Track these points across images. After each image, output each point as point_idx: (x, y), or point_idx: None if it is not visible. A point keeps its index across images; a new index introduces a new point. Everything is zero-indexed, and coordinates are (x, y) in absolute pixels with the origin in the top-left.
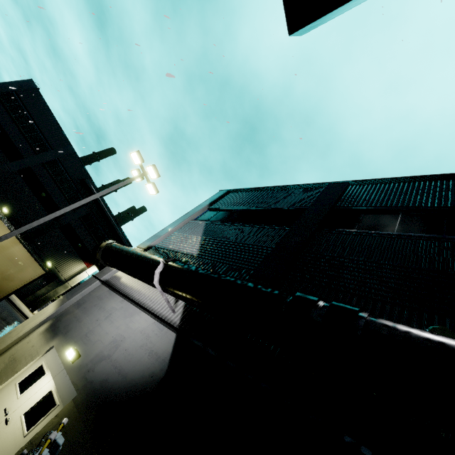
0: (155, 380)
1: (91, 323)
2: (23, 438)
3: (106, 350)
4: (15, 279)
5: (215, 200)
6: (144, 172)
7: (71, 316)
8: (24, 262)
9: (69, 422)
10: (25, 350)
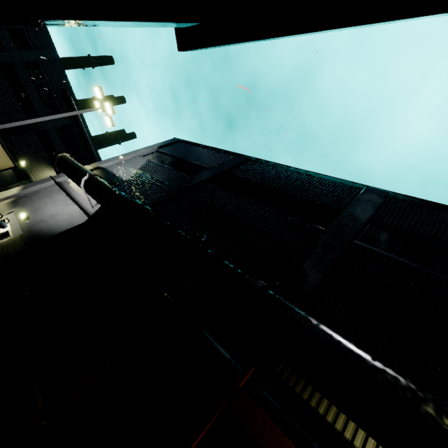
0: None
1: (41, 204)
2: None
3: (46, 218)
4: None
5: (165, 145)
6: (104, 106)
7: (29, 198)
8: None
9: (16, 242)
10: None
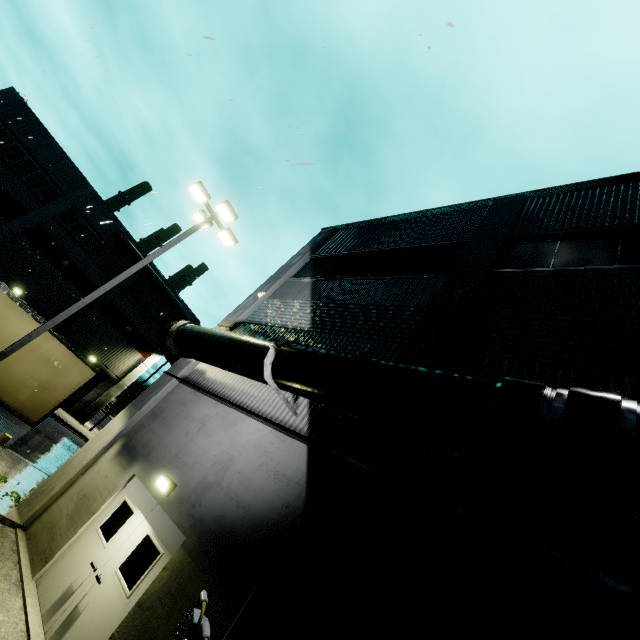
0: (292, 512)
1: (179, 439)
2: (127, 599)
3: (212, 475)
4: (58, 388)
5: (318, 245)
6: (213, 214)
7: (148, 432)
8: (65, 363)
9: (184, 576)
10: (96, 482)
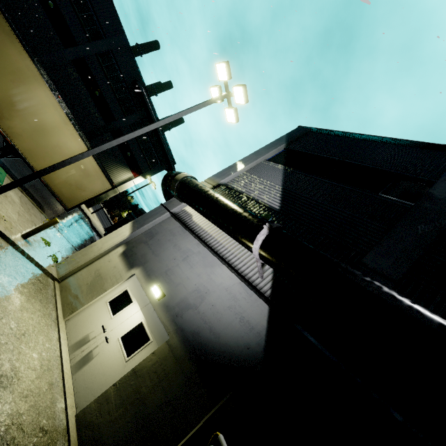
0: (252, 354)
1: (168, 260)
2: (125, 362)
3: (191, 299)
4: (86, 190)
5: (293, 139)
6: (228, 92)
7: (146, 245)
8: (94, 174)
9: (167, 365)
10: (108, 269)
